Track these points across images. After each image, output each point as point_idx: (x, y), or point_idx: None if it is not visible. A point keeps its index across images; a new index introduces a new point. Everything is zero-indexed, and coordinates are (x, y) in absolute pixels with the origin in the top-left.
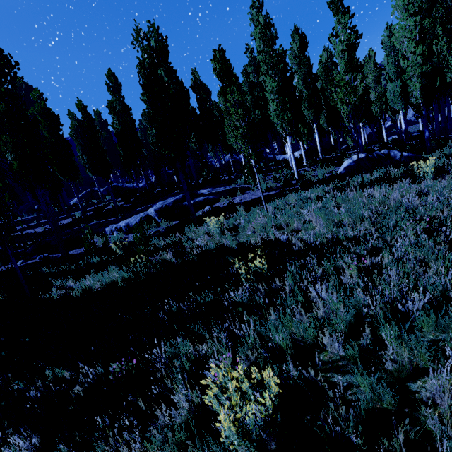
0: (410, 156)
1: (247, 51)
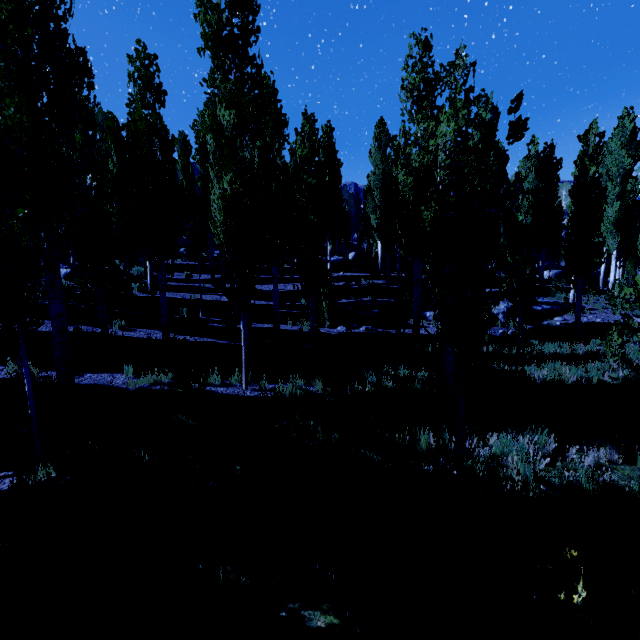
0: None
1: (531, 143)
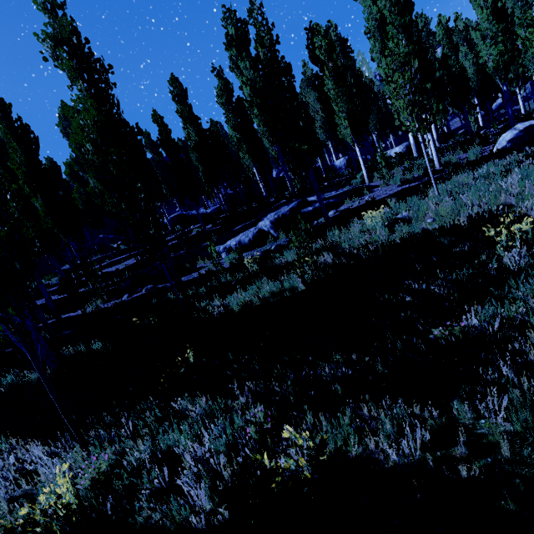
0: None
1: (329, 29)
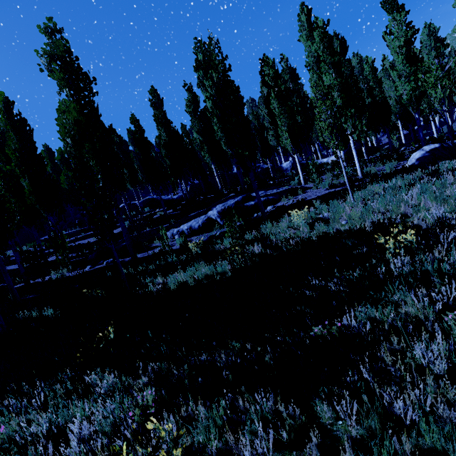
0: None
1: (282, 60)
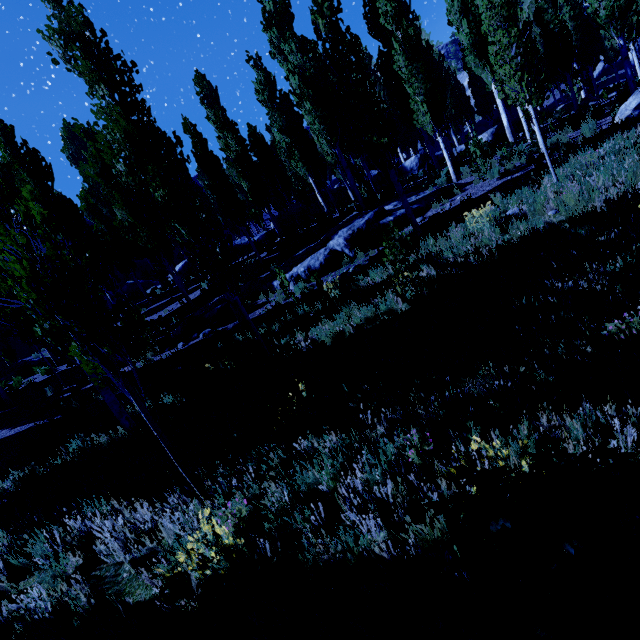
0: None
1: None
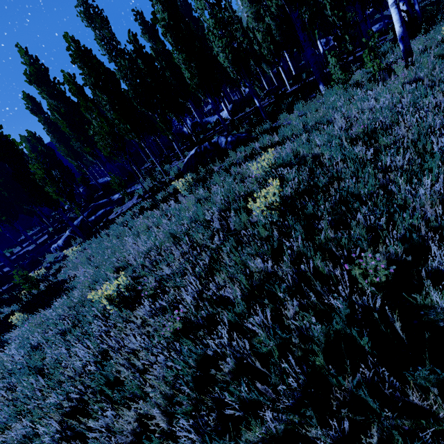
0: (232, 141)
1: (136, 17)
